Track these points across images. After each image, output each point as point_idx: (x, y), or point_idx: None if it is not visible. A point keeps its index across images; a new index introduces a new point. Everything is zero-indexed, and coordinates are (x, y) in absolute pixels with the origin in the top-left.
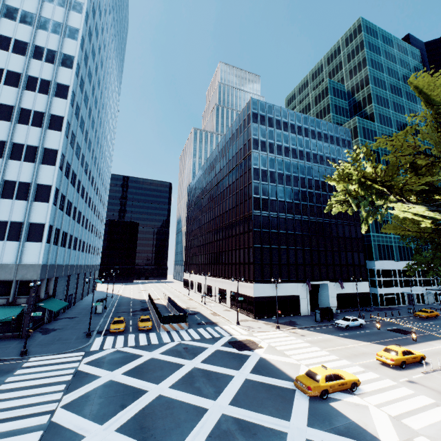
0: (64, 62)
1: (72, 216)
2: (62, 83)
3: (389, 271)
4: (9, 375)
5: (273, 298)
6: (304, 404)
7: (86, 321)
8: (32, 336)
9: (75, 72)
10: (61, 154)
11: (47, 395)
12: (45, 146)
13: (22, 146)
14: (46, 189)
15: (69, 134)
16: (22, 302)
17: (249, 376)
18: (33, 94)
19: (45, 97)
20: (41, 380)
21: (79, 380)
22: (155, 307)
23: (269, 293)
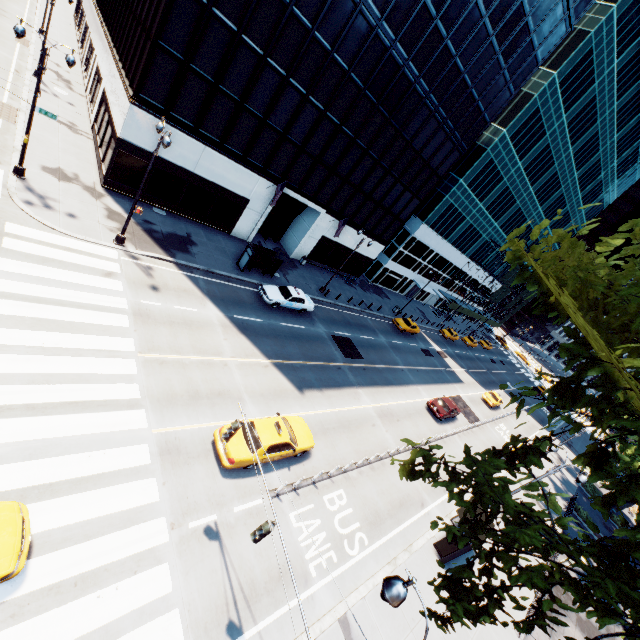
0: None
1: None
2: None
3: (425, 249)
4: None
5: (179, 171)
6: None
7: None
8: None
9: None
10: None
11: None
12: None
13: None
14: None
15: None
16: None
17: None
18: None
19: None
20: None
21: None
22: None
23: (174, 157)
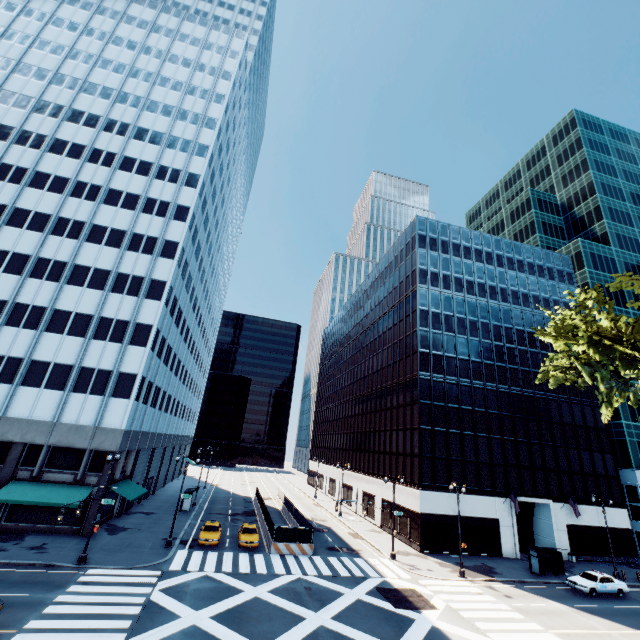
0: (188, 181)
1: (170, 366)
2: (182, 205)
3: None
4: (61, 591)
5: (452, 518)
6: None
7: (167, 521)
8: (95, 535)
9: (199, 192)
10: (170, 287)
11: (105, 634)
12: (153, 277)
13: (127, 276)
14: (146, 329)
15: (182, 262)
16: (92, 481)
17: None
18: (149, 218)
19: (161, 220)
20: (100, 608)
21: (150, 617)
22: (265, 511)
23: (446, 510)
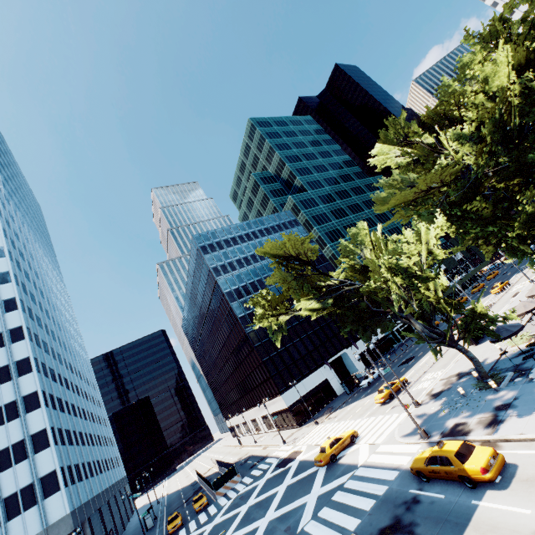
0: (7, 307)
1: (75, 443)
2: (14, 327)
3: None
4: None
5: (305, 396)
6: (322, 475)
7: None
8: None
9: (22, 310)
10: (42, 392)
11: None
12: (23, 394)
13: None
14: (42, 434)
15: (40, 367)
16: None
17: (289, 482)
18: None
19: (3, 350)
20: None
21: None
22: (205, 480)
23: (300, 395)
